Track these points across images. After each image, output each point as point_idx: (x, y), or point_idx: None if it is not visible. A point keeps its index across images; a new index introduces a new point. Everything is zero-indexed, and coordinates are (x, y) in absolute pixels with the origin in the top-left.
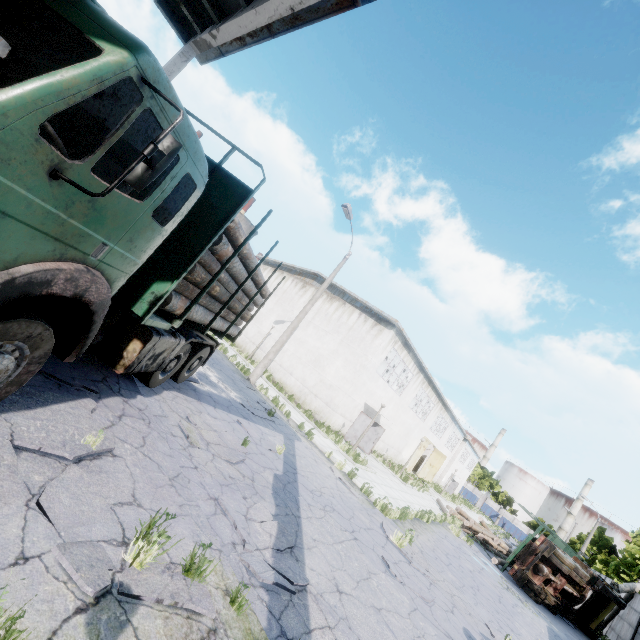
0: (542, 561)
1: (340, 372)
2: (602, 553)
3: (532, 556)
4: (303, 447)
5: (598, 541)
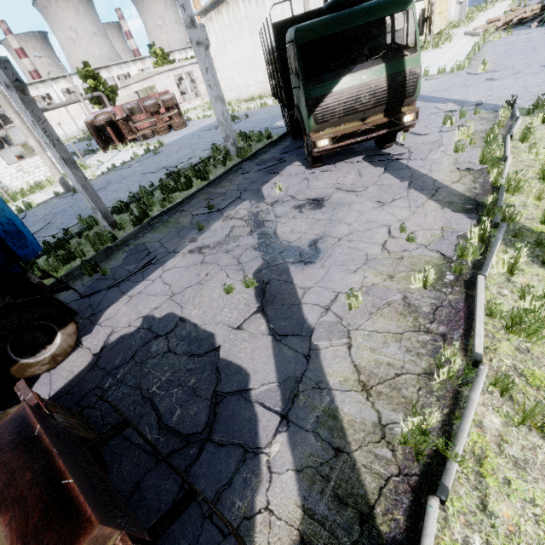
0: None
1: None
2: None
3: None
4: None
5: None
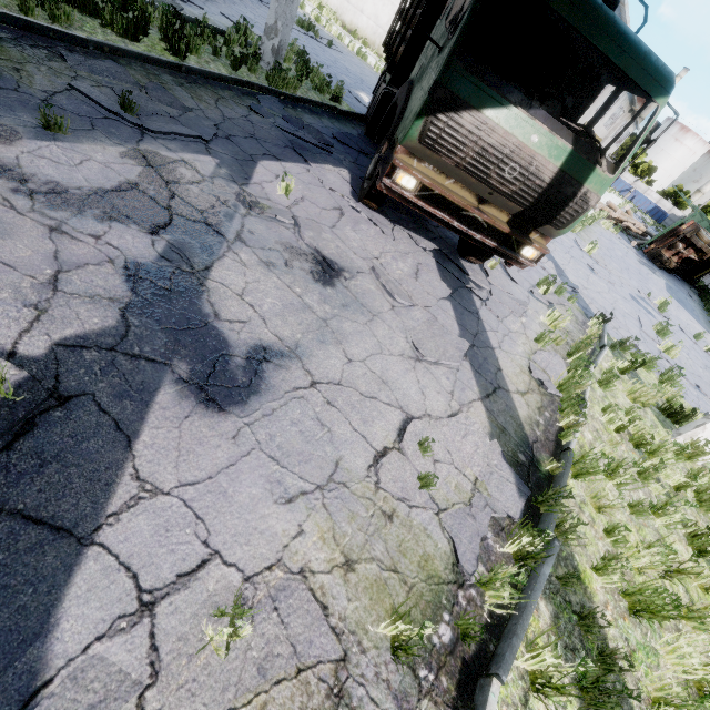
0: (680, 240)
1: None
2: None
3: (673, 238)
4: None
5: None
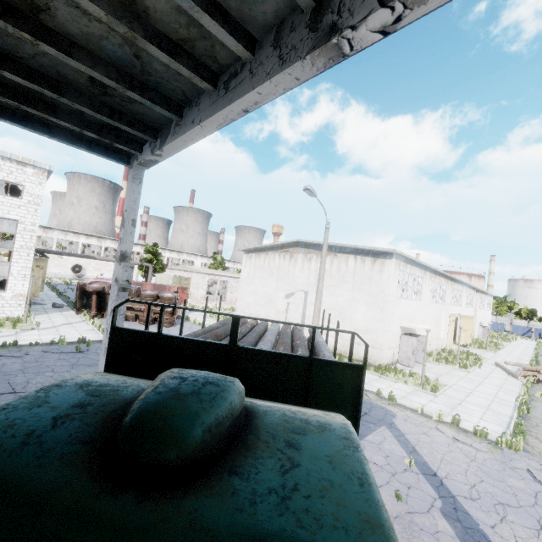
0: None
1: (368, 315)
2: None
3: None
4: (404, 423)
5: None
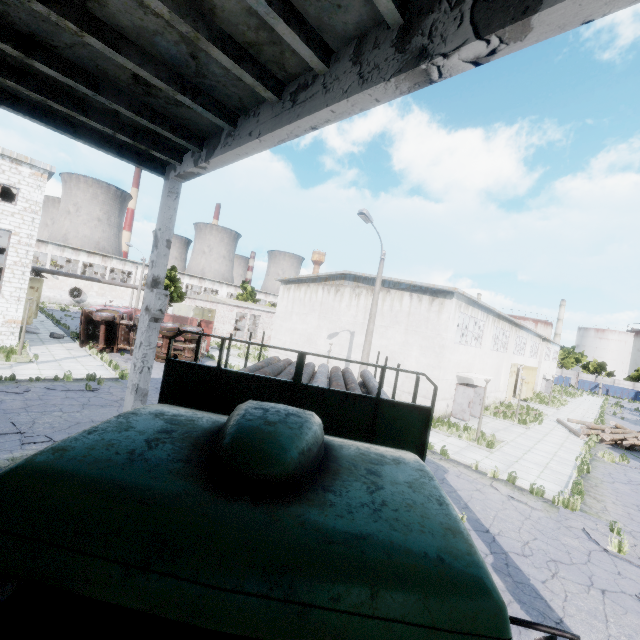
0: None
1: (421, 361)
2: None
3: None
4: (456, 479)
5: None
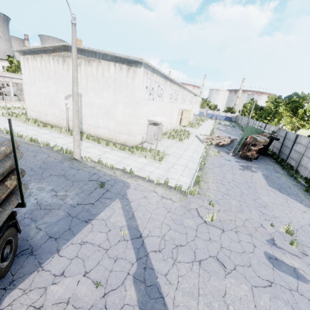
0: (251, 145)
1: (125, 113)
2: (257, 111)
3: (246, 146)
4: (133, 192)
5: (255, 108)
